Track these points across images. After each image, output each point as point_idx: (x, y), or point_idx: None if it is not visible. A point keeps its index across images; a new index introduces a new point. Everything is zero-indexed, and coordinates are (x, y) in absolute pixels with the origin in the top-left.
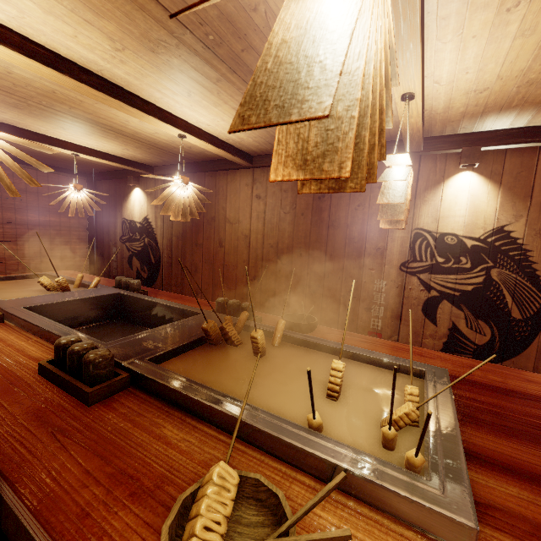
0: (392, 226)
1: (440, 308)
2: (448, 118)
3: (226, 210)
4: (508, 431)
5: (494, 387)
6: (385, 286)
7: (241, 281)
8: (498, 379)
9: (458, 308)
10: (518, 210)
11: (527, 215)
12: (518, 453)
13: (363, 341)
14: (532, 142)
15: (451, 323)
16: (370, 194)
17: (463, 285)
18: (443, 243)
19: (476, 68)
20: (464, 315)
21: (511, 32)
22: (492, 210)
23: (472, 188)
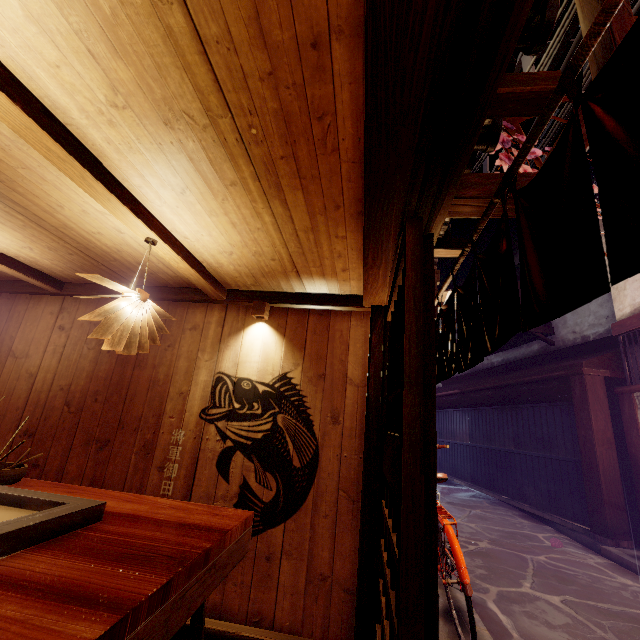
0: (113, 349)
1: (234, 461)
2: (230, 273)
3: (14, 341)
4: (85, 552)
5: (161, 521)
6: (183, 437)
7: (4, 439)
8: (183, 515)
9: (250, 459)
10: (297, 359)
11: (303, 363)
12: (52, 568)
13: (72, 491)
14: (301, 304)
15: (243, 478)
16: (182, 335)
17: (255, 432)
18: (240, 387)
19: (206, 233)
20: (254, 467)
21: (202, 210)
22: (279, 357)
23: (264, 337)
